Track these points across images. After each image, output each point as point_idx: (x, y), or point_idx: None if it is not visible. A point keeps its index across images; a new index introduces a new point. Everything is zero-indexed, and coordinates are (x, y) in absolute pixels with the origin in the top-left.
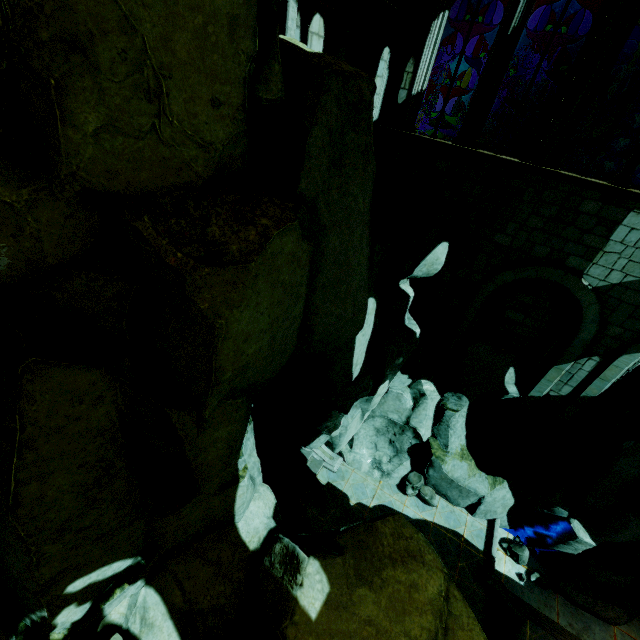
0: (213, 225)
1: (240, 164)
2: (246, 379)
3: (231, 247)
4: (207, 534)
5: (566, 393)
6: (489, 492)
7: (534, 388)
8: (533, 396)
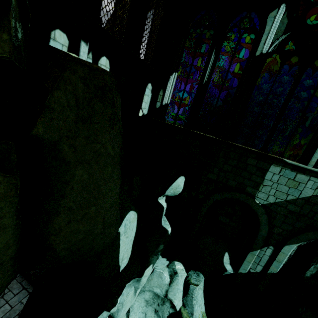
0: None
1: None
2: None
3: None
4: None
5: (259, 270)
6: None
7: (241, 267)
8: (241, 272)
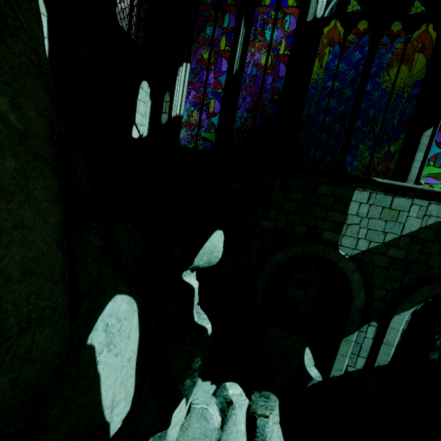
0: None
1: None
2: None
3: None
4: None
5: (361, 366)
6: None
7: (333, 367)
8: (335, 376)
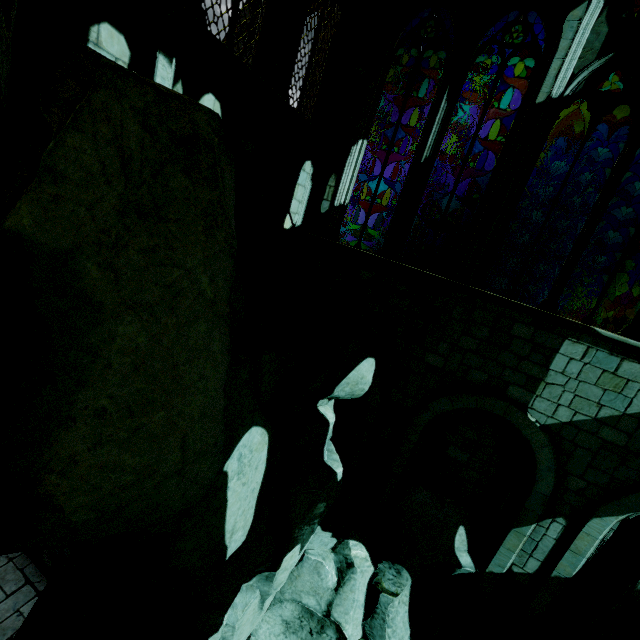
0: None
1: None
2: None
3: None
4: None
5: (533, 570)
6: None
7: (492, 560)
8: (493, 572)
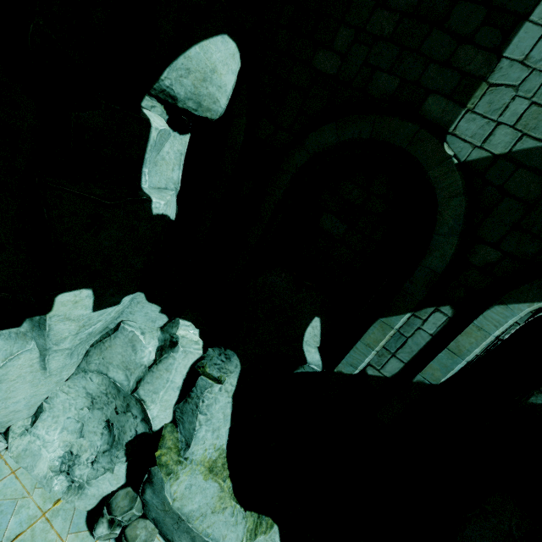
0: None
1: None
2: None
3: None
4: None
5: (392, 373)
6: None
7: (345, 357)
8: (342, 372)
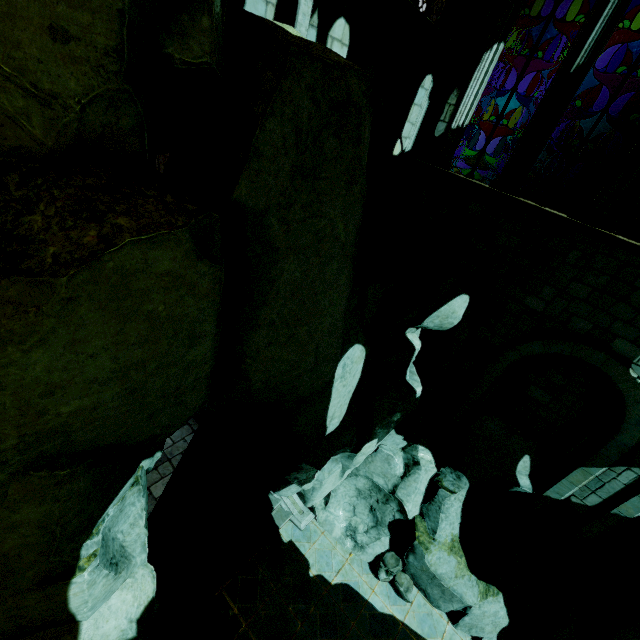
0: (37, 213)
1: (136, 143)
2: (86, 441)
3: (47, 249)
4: (28, 634)
5: (592, 504)
6: (478, 603)
7: (552, 487)
8: (549, 497)
